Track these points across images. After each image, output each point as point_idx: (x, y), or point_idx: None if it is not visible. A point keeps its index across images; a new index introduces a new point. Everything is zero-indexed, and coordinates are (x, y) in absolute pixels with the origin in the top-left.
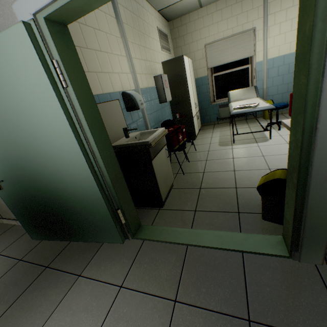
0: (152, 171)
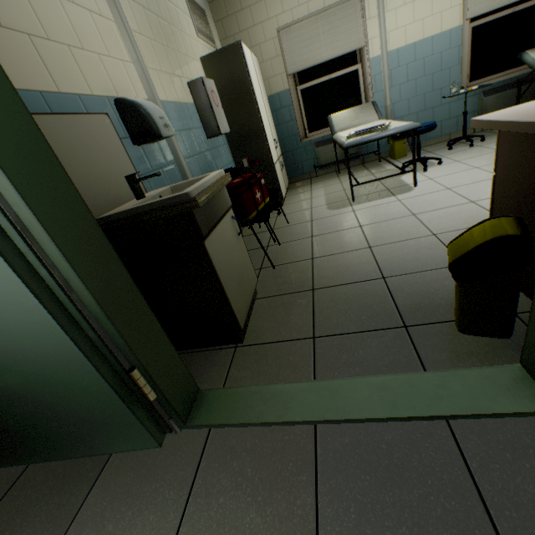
0: (207, 265)
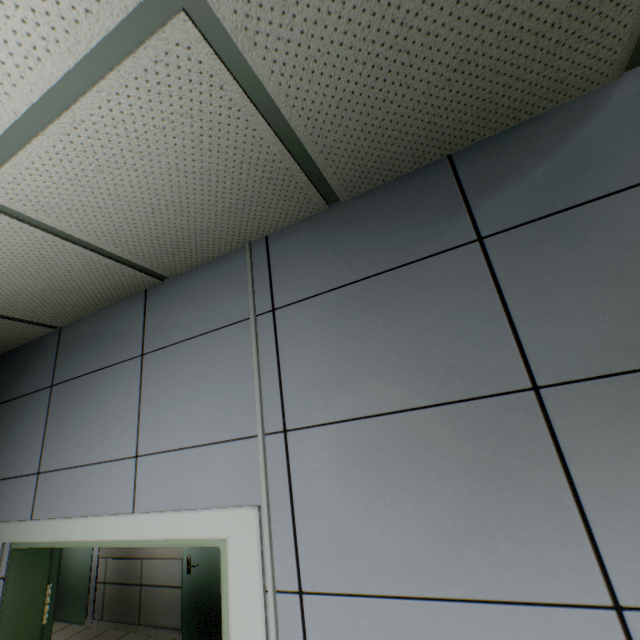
0: None
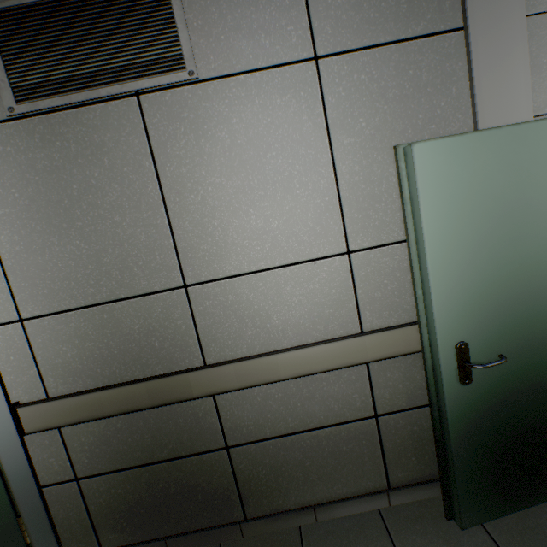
0: None
